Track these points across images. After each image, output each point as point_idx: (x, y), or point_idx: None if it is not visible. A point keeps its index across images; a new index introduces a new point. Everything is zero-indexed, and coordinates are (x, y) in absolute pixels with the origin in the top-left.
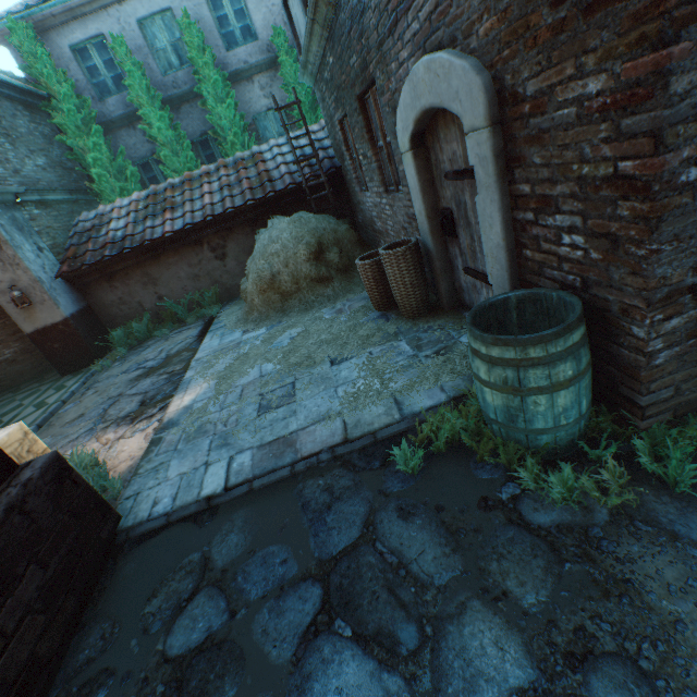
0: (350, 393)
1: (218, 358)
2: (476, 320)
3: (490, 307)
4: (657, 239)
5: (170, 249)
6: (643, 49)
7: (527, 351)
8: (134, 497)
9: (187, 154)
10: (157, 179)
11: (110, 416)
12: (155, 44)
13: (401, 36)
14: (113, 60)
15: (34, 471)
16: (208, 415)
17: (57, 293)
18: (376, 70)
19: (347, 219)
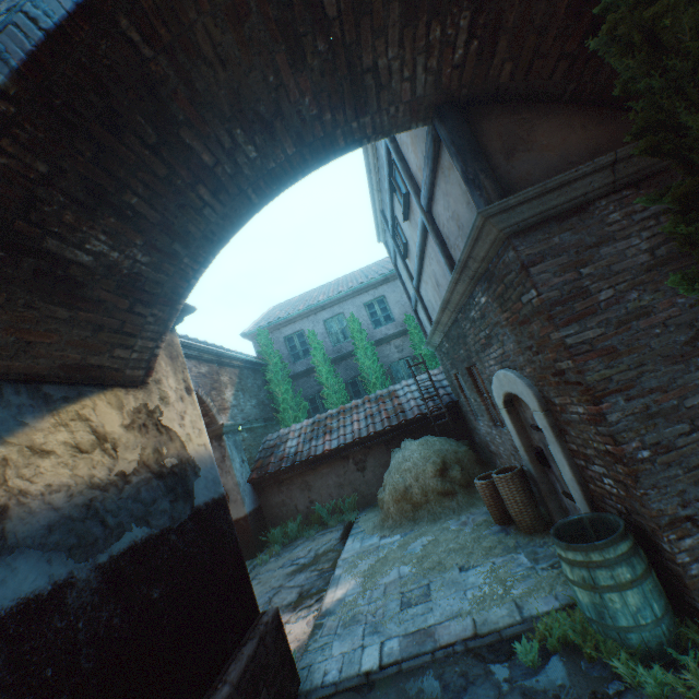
0: (477, 595)
1: (361, 559)
2: (559, 533)
3: (569, 524)
4: (640, 486)
5: (325, 462)
6: (589, 403)
7: (589, 555)
8: (307, 667)
9: (342, 392)
10: (318, 408)
11: (275, 603)
12: (331, 330)
13: (488, 354)
14: (305, 341)
15: (269, 616)
16: (359, 606)
17: (245, 494)
18: (476, 361)
19: (466, 440)
